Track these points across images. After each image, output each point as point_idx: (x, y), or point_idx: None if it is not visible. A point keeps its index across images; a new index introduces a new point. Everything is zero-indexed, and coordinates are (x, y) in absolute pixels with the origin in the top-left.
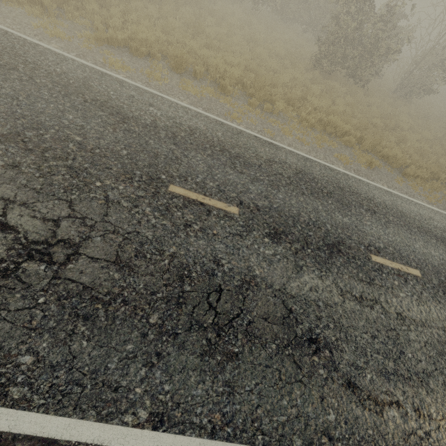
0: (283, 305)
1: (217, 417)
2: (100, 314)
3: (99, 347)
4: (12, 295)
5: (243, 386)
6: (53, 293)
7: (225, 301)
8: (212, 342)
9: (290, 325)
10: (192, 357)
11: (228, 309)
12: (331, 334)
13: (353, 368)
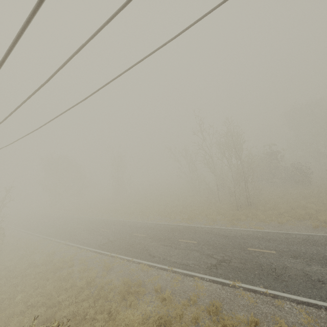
0: None
1: None
2: None
3: None
4: None
5: None
6: None
7: None
8: None
9: None
10: None
11: None
12: None
13: None
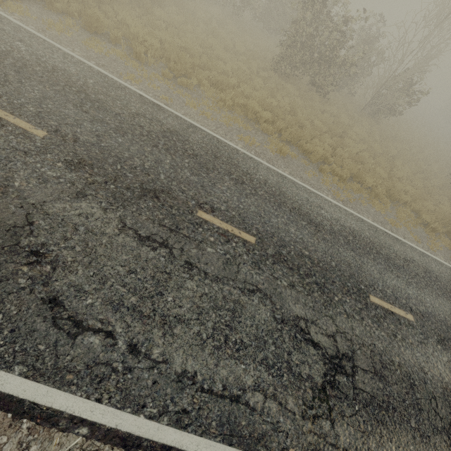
0: (25, 217)
1: None
2: None
3: None
4: None
5: None
6: None
7: None
8: None
9: (17, 234)
10: None
11: None
12: (71, 255)
13: (73, 290)
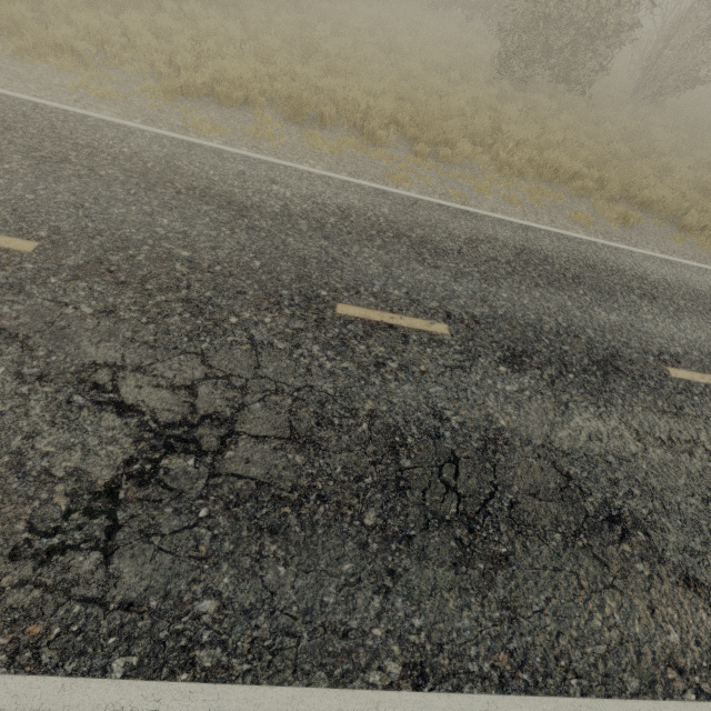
0: (554, 469)
1: (502, 659)
2: (292, 522)
3: (303, 573)
4: (161, 510)
5: (528, 605)
6: (216, 499)
7: (467, 475)
8: (464, 543)
9: (573, 500)
10: (442, 570)
11: (474, 487)
12: (639, 504)
13: (687, 555)
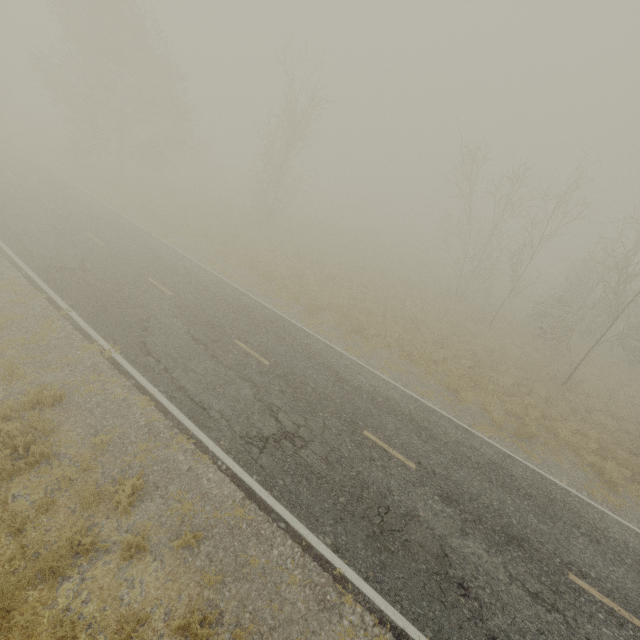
0: None
1: None
2: None
3: None
4: None
5: None
6: None
7: None
8: None
9: None
10: None
11: None
12: None
13: None
